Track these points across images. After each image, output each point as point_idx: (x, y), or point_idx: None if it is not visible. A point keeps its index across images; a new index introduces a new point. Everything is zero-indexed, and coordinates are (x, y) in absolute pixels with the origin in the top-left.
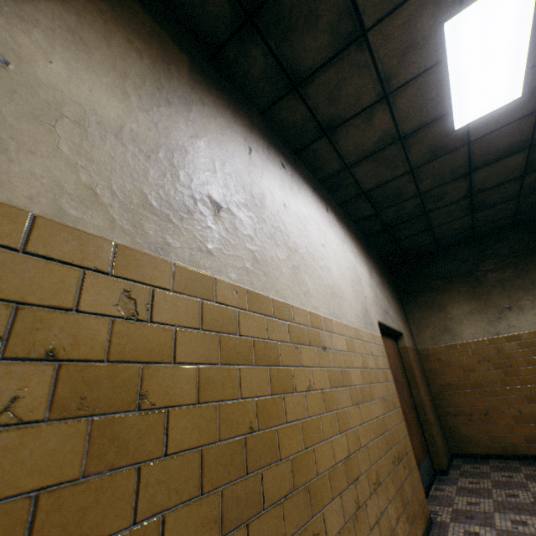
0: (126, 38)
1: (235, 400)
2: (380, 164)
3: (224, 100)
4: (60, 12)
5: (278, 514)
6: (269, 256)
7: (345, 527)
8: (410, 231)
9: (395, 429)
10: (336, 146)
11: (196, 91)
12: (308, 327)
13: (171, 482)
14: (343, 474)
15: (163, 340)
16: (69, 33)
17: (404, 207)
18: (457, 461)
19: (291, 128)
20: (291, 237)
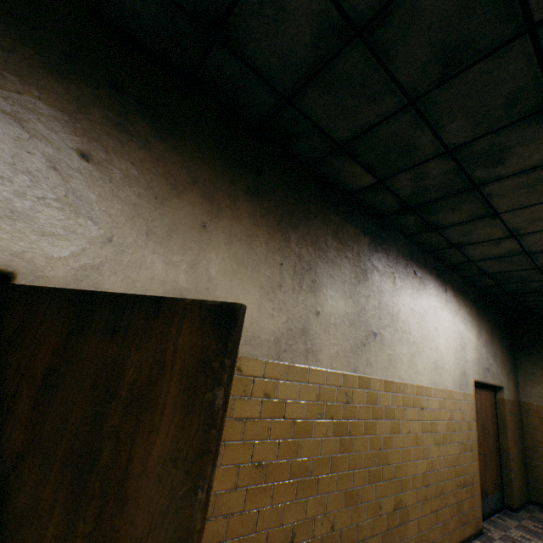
0: (345, 256)
1: (375, 435)
2: (504, 262)
3: (383, 249)
4: (328, 269)
5: (386, 485)
6: (397, 354)
7: (415, 504)
8: (536, 298)
9: (467, 465)
10: (463, 252)
11: (370, 259)
12: (413, 396)
13: (355, 461)
14: (420, 480)
15: (354, 410)
16: (330, 278)
17: (529, 285)
18: (533, 507)
19: (427, 243)
20: (412, 333)
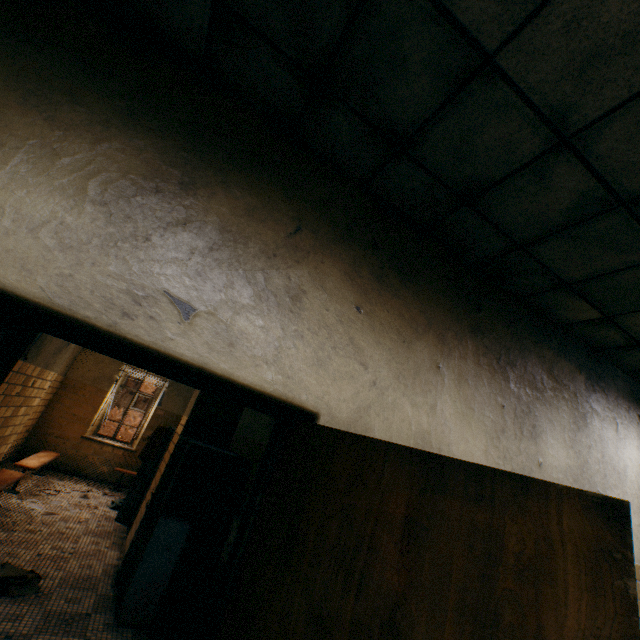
0: (562, 397)
1: None
2: None
3: (601, 387)
4: (546, 412)
5: None
6: None
7: None
8: None
9: None
10: None
11: (587, 400)
12: None
13: None
14: None
15: None
16: (549, 423)
17: None
18: None
19: None
20: None
